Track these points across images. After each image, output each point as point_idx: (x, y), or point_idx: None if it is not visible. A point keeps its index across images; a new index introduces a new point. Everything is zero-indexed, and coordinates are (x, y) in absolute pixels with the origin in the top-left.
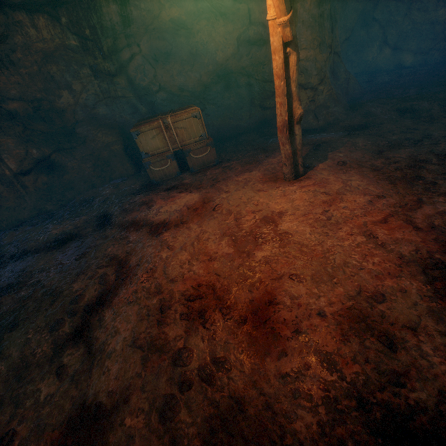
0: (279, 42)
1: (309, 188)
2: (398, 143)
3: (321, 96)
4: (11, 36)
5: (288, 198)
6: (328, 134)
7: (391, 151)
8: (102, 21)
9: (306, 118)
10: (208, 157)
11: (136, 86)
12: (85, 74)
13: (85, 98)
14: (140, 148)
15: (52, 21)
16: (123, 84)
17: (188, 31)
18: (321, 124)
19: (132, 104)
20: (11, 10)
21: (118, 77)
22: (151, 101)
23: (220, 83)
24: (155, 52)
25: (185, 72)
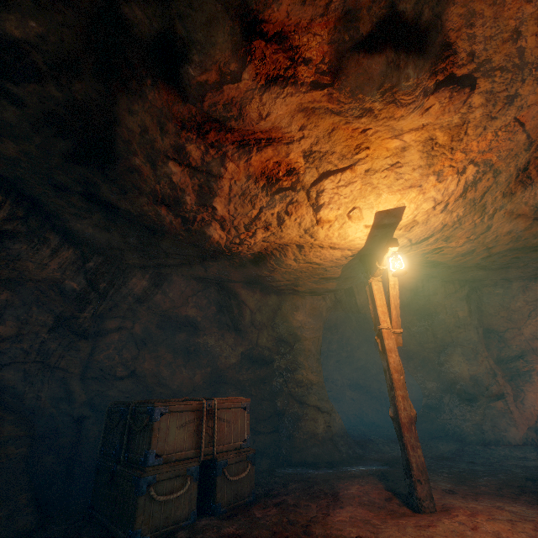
0: (394, 344)
1: (481, 516)
2: (459, 474)
3: (335, 423)
4: (17, 240)
5: (484, 531)
6: (365, 466)
7: (472, 480)
8: (123, 285)
9: (325, 447)
10: (243, 482)
11: (94, 362)
12: (39, 320)
13: (0, 349)
14: (152, 441)
15: (77, 258)
16: (84, 352)
17: (195, 330)
18: (344, 456)
19: (67, 384)
20: (51, 227)
21: (88, 341)
22: (97, 389)
23: (209, 389)
24: (146, 335)
25: (176, 364)
